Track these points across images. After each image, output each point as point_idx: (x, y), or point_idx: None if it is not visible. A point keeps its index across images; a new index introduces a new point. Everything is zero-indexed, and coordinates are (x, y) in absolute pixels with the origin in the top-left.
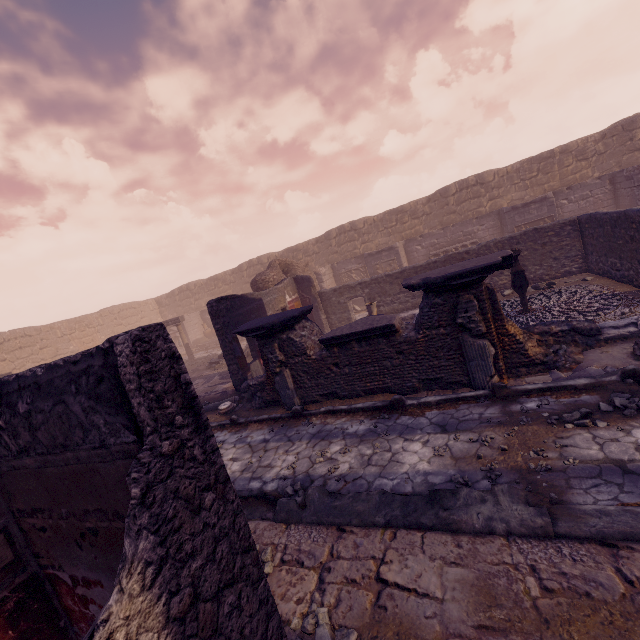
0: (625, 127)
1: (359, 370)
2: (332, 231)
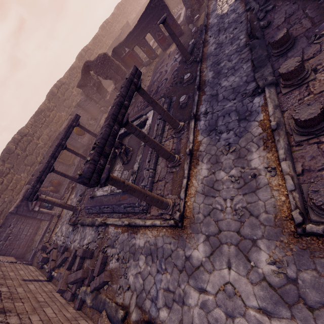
0: (104, 27)
1: None
2: (53, 89)
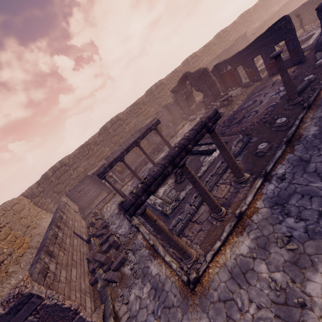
0: (219, 35)
1: None
2: (153, 87)
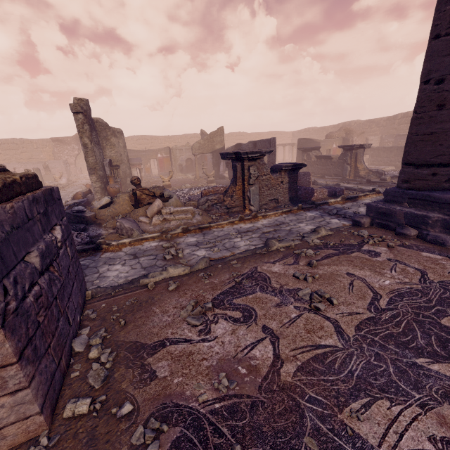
0: None
1: (321, 167)
2: (399, 114)
